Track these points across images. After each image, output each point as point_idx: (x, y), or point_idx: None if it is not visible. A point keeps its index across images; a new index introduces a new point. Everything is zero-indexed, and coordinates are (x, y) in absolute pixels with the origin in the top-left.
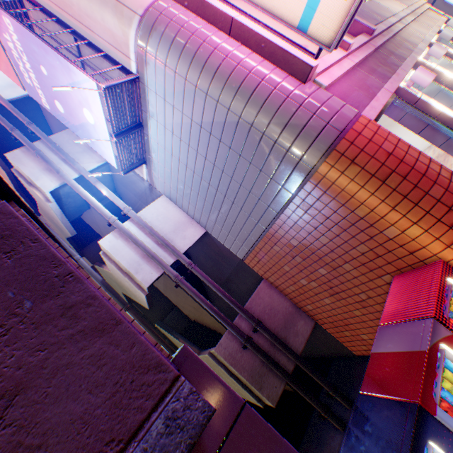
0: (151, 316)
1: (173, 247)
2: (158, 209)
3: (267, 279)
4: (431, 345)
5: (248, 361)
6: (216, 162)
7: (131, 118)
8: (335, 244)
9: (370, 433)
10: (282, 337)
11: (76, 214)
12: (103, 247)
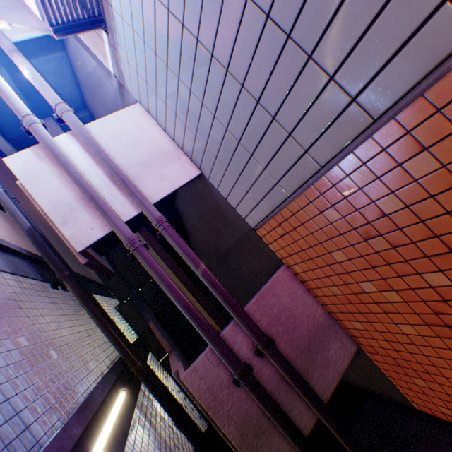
0: (131, 279)
1: (134, 188)
2: (125, 125)
3: (289, 267)
4: None
5: (238, 404)
6: None
7: None
8: None
9: None
10: (303, 367)
11: (20, 129)
12: (12, 170)
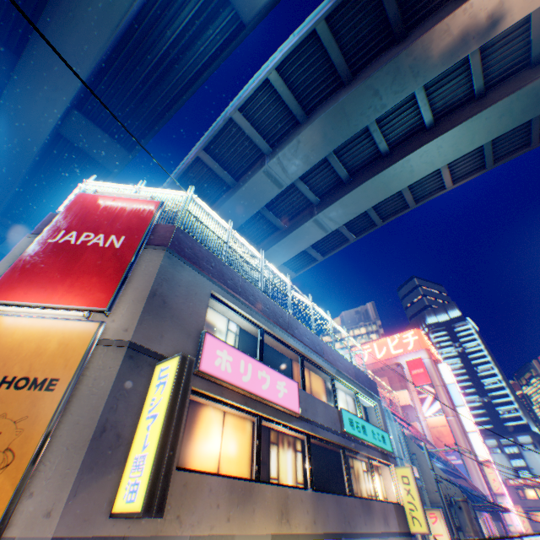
0: None
1: None
2: None
3: None
4: None
5: None
6: None
7: None
8: None
9: None
10: None
11: None
12: None
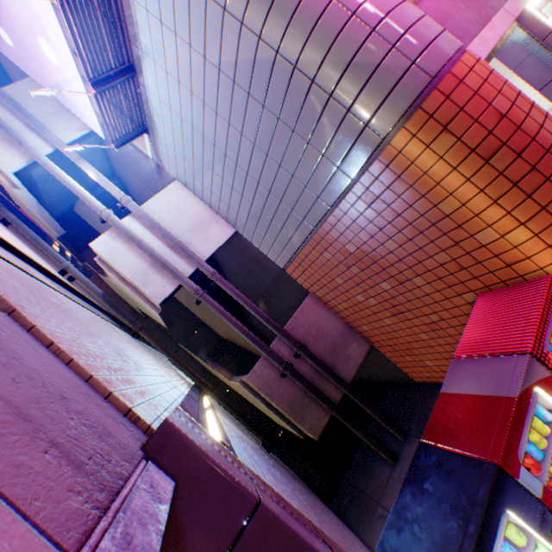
0: (175, 334)
1: (190, 252)
2: (170, 201)
3: (314, 294)
4: (523, 390)
5: (287, 390)
6: (245, 130)
7: (114, 56)
8: (406, 251)
9: (430, 493)
10: (330, 362)
11: (62, 207)
12: (97, 252)
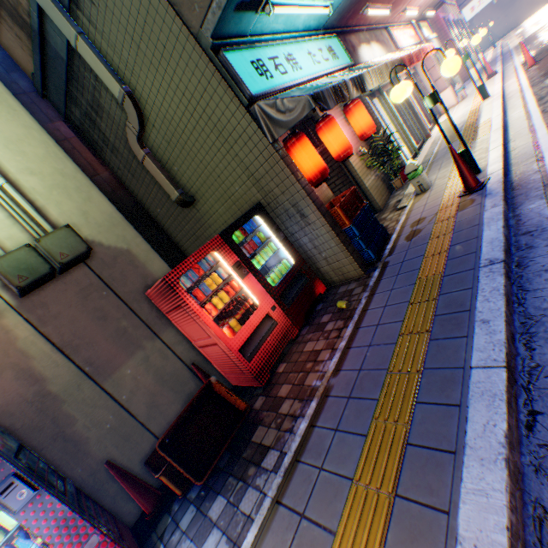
0: None
1: None
2: None
3: None
4: None
5: None
6: None
7: None
8: None
9: None
10: None
11: None
12: None
